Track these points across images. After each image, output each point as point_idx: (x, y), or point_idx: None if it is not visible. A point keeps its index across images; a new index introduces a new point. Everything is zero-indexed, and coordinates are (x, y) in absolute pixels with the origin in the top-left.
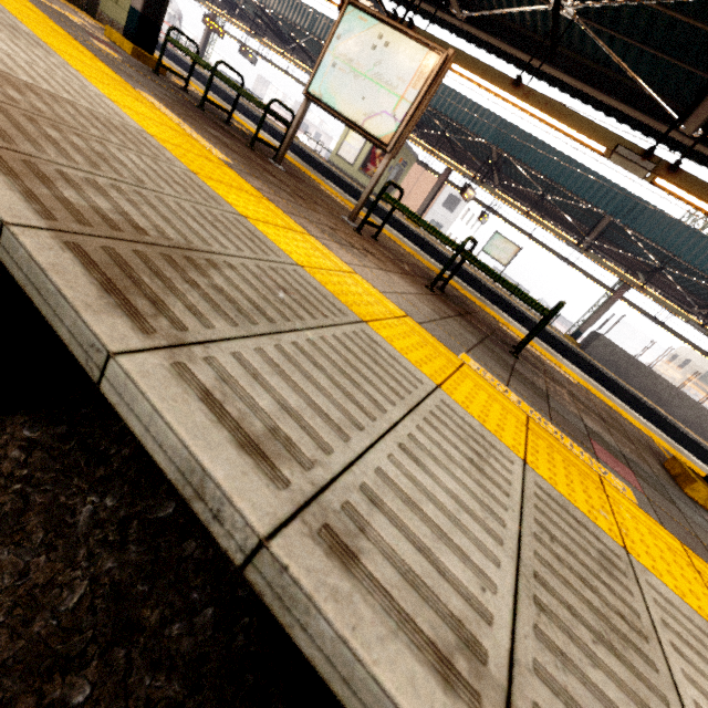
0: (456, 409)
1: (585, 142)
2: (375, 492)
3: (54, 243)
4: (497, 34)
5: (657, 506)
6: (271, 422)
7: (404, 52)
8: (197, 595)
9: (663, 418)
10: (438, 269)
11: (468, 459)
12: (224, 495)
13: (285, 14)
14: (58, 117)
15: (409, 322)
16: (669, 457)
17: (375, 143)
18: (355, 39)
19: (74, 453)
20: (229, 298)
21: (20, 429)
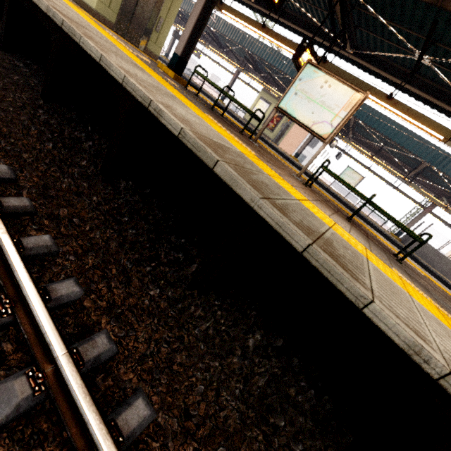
0: (422, 307)
1: (430, 132)
2: (447, 353)
3: (320, 250)
4: (371, 62)
5: None
6: (410, 324)
7: (340, 91)
8: (304, 384)
9: None
10: (331, 198)
11: (447, 335)
12: (432, 355)
13: (226, 34)
14: (240, 163)
15: (369, 252)
16: None
17: (318, 137)
18: (310, 81)
19: (236, 312)
20: (349, 260)
21: (215, 300)
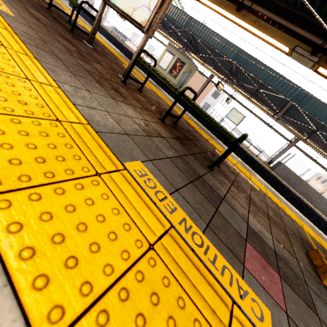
0: None
1: (277, 45)
2: None
3: None
4: None
5: (297, 326)
6: None
7: None
8: None
9: (311, 209)
10: (189, 117)
11: None
12: None
13: None
14: None
15: (81, 128)
16: (313, 243)
17: (137, 26)
18: None
19: None
20: None
21: None
